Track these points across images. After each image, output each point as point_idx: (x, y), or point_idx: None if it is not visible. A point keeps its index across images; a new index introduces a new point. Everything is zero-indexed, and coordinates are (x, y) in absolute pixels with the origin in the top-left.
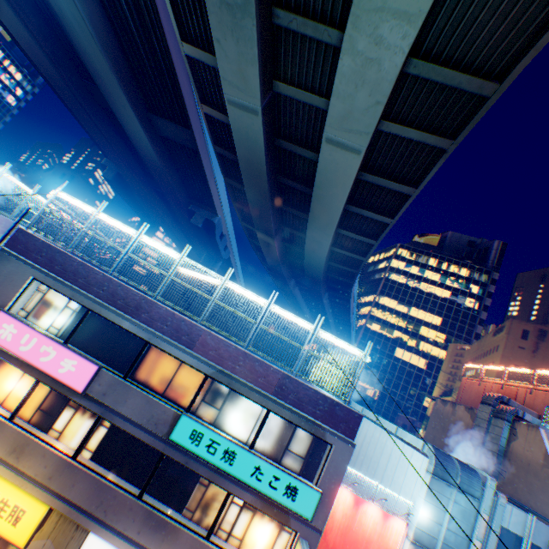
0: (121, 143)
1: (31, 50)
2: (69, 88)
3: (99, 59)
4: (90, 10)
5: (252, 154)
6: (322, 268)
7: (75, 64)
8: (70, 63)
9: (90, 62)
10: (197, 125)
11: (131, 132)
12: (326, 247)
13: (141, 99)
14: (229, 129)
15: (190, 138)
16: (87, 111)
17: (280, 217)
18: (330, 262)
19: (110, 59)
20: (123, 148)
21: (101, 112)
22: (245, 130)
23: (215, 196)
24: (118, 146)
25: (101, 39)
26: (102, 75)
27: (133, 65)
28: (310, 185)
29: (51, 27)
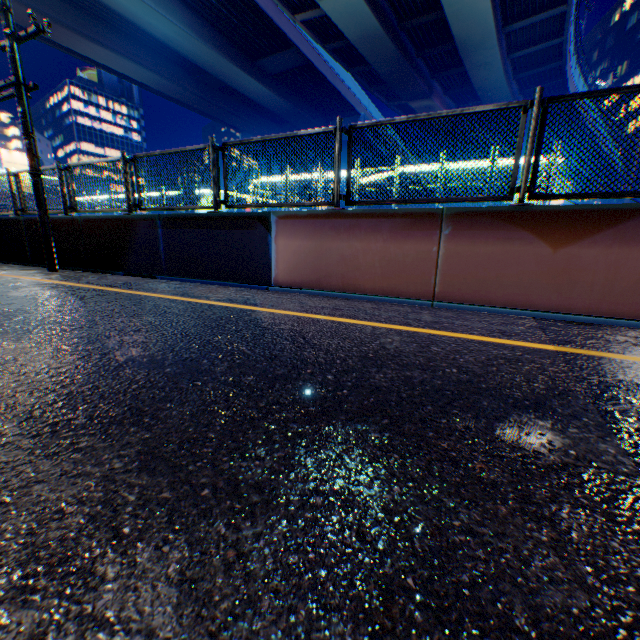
0: (245, 110)
1: (158, 86)
2: (193, 95)
3: (203, 51)
4: (178, 16)
5: (363, 29)
6: (506, 93)
7: (184, 69)
8: (182, 72)
9: (198, 59)
10: (296, 37)
11: (251, 94)
12: (496, 64)
13: (243, 56)
14: (328, 18)
15: (297, 56)
16: (212, 103)
17: (425, 68)
18: (516, 76)
19: (208, 44)
20: (249, 114)
21: (219, 95)
22: (345, 12)
23: (347, 95)
24: (245, 114)
25: (196, 32)
26: (210, 62)
27: (222, 30)
28: (440, 6)
29: (157, 53)
